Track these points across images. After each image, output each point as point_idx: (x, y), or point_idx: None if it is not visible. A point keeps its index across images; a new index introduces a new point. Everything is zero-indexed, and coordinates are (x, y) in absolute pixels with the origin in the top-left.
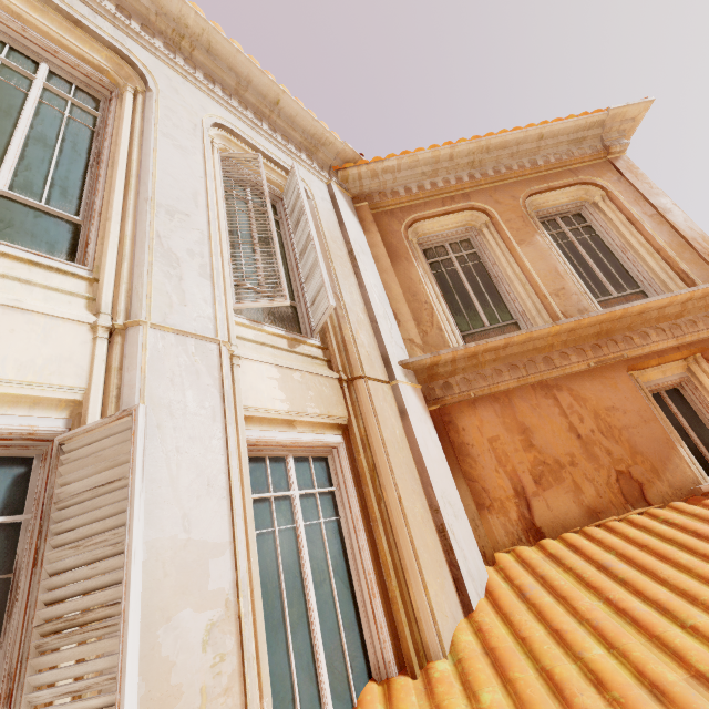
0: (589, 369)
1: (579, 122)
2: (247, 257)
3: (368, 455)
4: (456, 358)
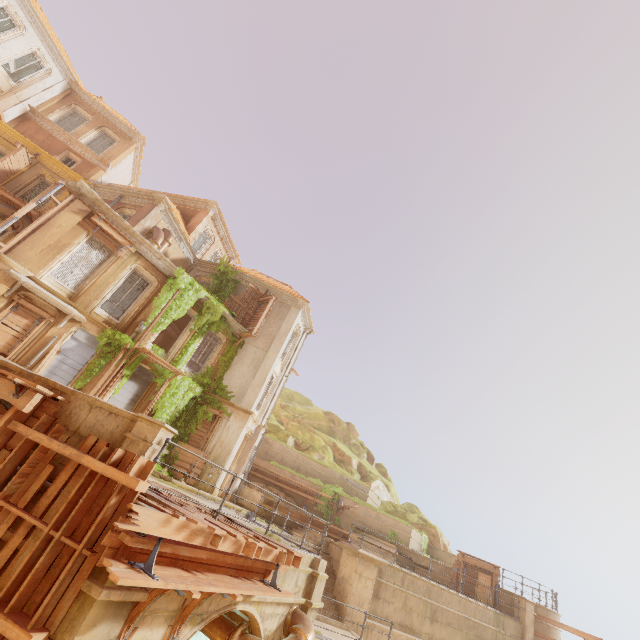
0: (62, 142)
1: (130, 128)
2: (15, 64)
3: (1, 97)
4: (40, 115)
